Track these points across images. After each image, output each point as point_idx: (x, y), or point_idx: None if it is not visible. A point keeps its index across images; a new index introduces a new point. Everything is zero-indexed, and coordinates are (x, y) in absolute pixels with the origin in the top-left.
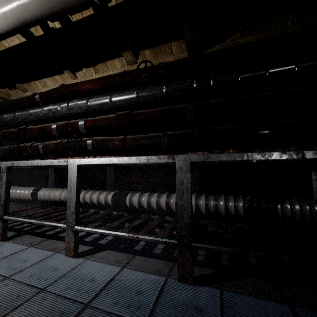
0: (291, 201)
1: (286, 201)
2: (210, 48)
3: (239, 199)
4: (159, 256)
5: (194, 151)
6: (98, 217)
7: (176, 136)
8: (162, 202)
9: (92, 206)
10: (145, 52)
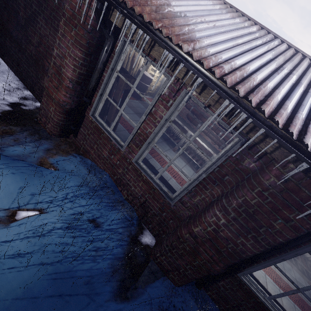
0: None
1: None
2: None
3: None
4: (296, 267)
5: None
6: None
7: None
8: None
9: None
10: None
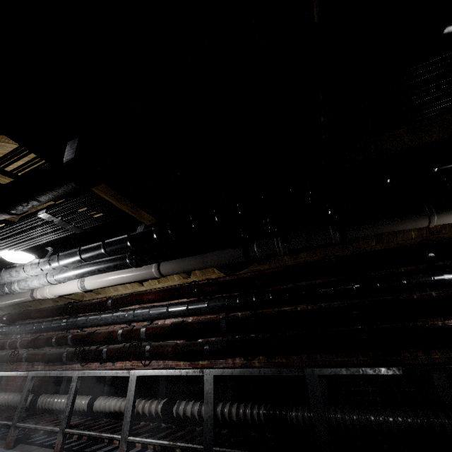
0: (298, 408)
1: (294, 408)
2: (240, 271)
3: (262, 406)
4: None
5: (233, 357)
6: (148, 429)
7: (216, 345)
8: (203, 411)
9: (143, 418)
10: (196, 271)
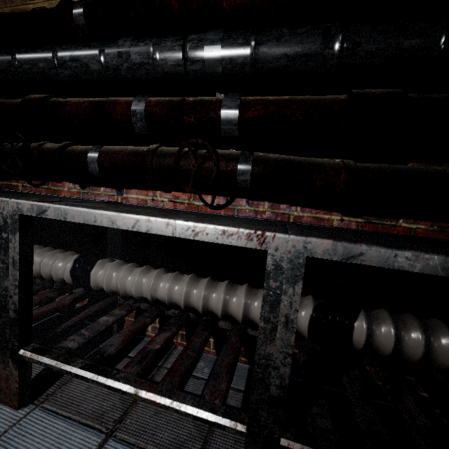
0: None
1: None
2: None
3: None
4: None
5: None
6: None
7: None
8: None
9: None
10: None
